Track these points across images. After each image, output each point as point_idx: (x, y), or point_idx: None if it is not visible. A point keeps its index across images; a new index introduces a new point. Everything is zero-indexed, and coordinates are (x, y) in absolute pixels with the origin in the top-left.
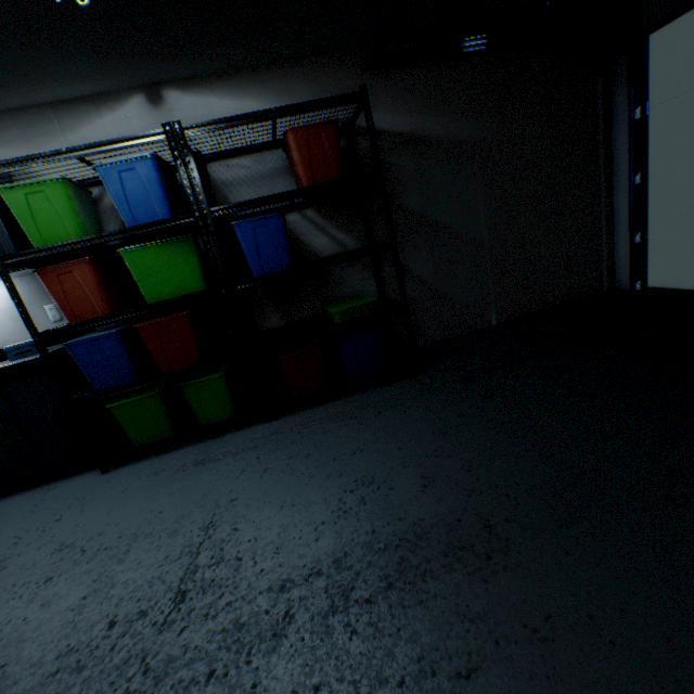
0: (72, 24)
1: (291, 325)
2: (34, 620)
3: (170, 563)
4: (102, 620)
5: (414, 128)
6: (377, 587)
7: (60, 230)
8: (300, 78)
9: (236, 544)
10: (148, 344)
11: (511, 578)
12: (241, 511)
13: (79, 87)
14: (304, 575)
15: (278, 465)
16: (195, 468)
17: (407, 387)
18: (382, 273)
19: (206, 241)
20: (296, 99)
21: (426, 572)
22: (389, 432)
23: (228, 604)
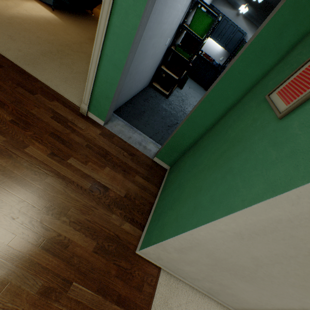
0: None
1: None
2: None
3: None
4: None
5: None
6: None
7: None
8: None
9: None
10: None
11: None
12: None
13: None
14: None
15: None
16: None
17: None
18: None
19: None
20: None
21: None
22: None
23: None
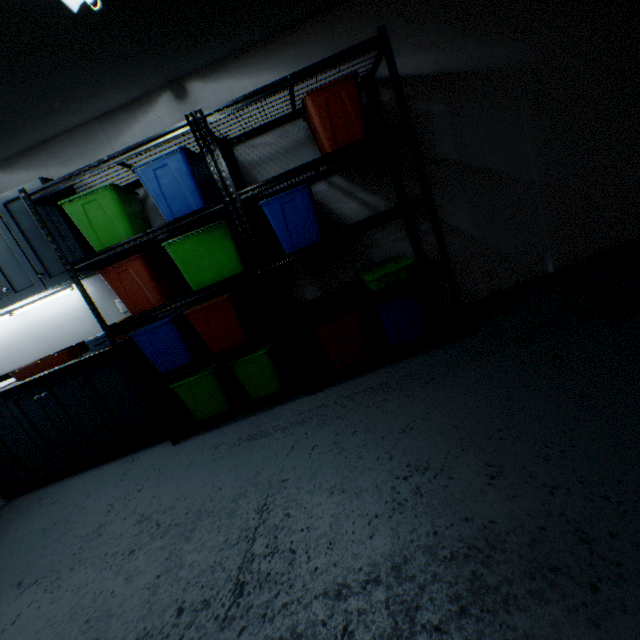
0: (95, 35)
1: (327, 296)
2: (119, 595)
3: (229, 547)
4: (172, 605)
5: (442, 65)
6: (447, 610)
7: (113, 233)
8: (314, 39)
9: (289, 533)
10: (197, 328)
11: (634, 627)
12: (292, 494)
13: (115, 97)
14: (360, 581)
15: (325, 443)
16: (249, 443)
17: (454, 352)
18: (416, 232)
19: (237, 224)
20: (312, 62)
21: (508, 598)
22: (440, 406)
23: (284, 606)
